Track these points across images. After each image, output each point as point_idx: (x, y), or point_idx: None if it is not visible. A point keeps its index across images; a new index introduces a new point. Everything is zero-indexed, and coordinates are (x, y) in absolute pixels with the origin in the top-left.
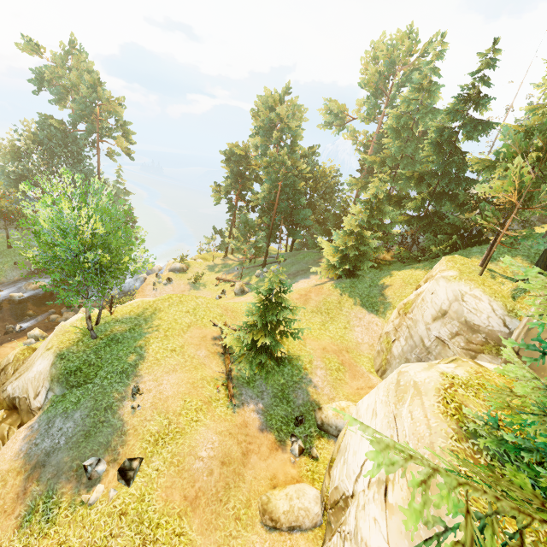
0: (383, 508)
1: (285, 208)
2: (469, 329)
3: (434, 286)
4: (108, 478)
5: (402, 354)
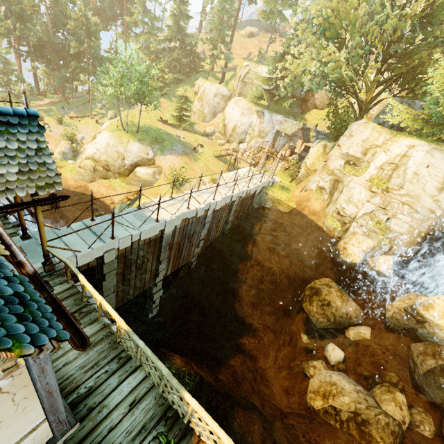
0: (244, 116)
1: (95, 55)
2: (223, 97)
3: (210, 87)
4: (199, 149)
5: (209, 111)
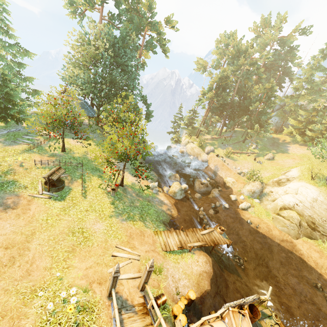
0: None
1: (263, 110)
2: None
3: None
4: None
5: None
